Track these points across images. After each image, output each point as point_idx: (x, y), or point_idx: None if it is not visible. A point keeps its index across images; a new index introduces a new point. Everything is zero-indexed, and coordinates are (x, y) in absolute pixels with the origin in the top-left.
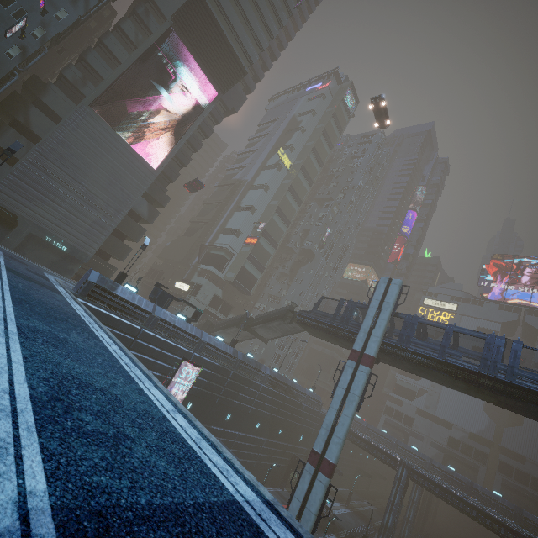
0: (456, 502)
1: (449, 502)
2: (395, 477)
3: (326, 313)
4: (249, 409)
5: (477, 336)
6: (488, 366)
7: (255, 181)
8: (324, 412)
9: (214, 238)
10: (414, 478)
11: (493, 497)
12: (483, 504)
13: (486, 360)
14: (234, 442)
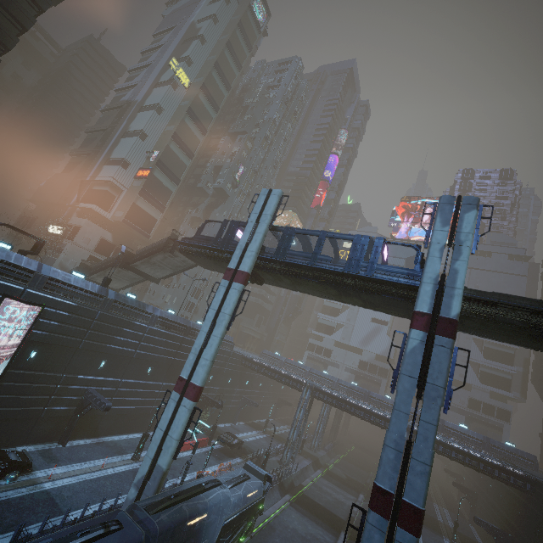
0: (349, 408)
1: (343, 409)
2: (300, 398)
3: (209, 237)
4: (133, 354)
5: (346, 239)
6: (352, 266)
7: (145, 101)
8: (237, 351)
9: (97, 171)
10: (316, 396)
11: (385, 400)
12: (377, 407)
13: (351, 260)
14: (117, 390)
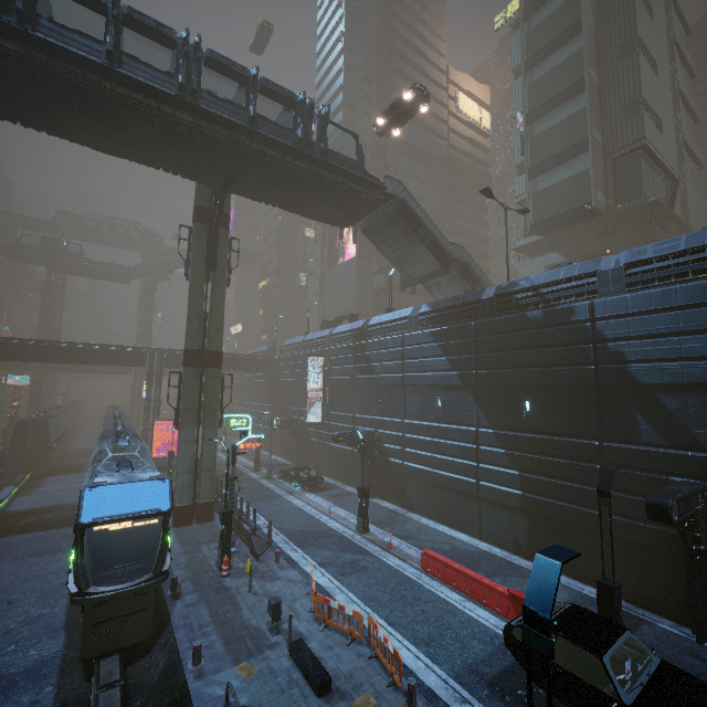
0: None
1: None
2: None
3: None
4: (401, 380)
5: None
6: None
7: None
8: None
9: None
10: None
11: None
12: None
13: None
14: (404, 437)
